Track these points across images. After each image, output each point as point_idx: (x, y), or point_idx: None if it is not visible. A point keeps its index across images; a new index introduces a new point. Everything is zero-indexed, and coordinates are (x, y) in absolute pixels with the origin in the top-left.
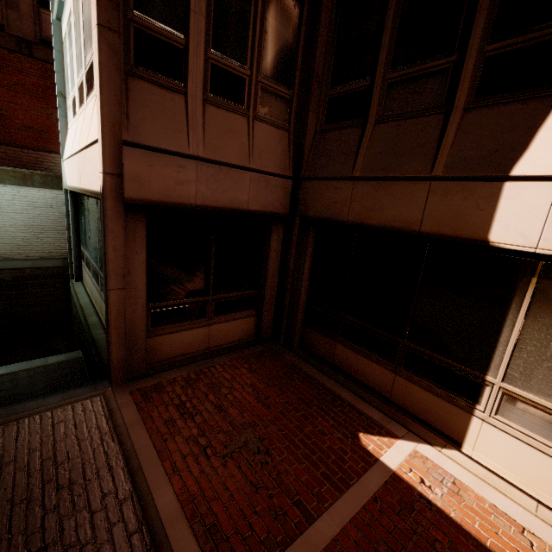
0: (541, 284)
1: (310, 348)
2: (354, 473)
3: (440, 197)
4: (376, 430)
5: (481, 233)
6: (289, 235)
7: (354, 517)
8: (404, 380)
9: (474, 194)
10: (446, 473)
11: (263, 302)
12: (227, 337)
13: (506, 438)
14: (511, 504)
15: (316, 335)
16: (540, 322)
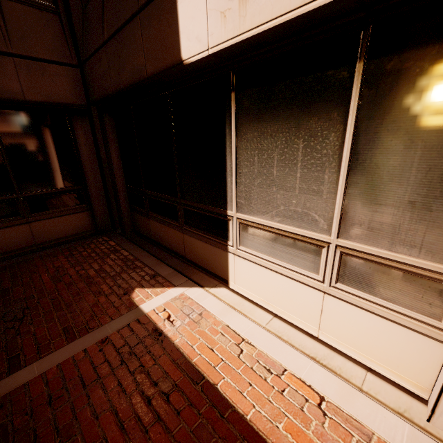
0: (238, 97)
1: (139, 231)
2: (100, 322)
3: (147, 28)
4: (155, 284)
5: (177, 54)
6: (93, 126)
7: (65, 361)
8: (188, 237)
9: (163, 10)
10: (198, 307)
11: (89, 196)
12: (58, 233)
13: (249, 265)
14: (245, 322)
15: (138, 217)
16: (245, 139)
